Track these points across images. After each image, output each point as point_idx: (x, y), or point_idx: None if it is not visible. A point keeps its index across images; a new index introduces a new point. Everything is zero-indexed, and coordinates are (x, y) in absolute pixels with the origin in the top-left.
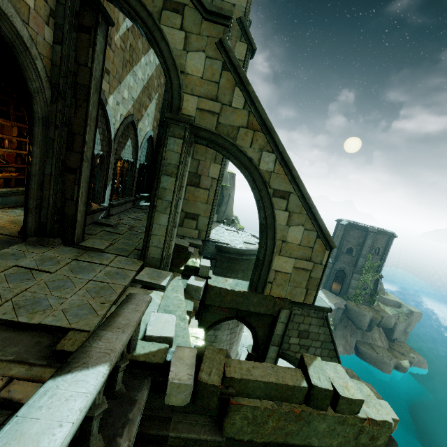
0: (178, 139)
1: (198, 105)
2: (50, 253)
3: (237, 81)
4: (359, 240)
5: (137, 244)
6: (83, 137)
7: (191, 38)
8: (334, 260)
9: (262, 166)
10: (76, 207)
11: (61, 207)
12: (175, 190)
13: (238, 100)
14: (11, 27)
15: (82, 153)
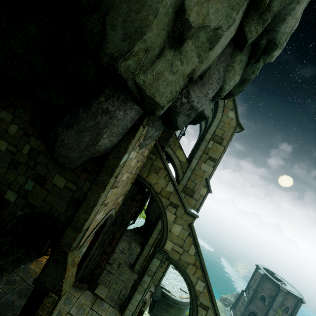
0: (158, 260)
1: (173, 247)
2: (82, 298)
3: (193, 242)
4: (272, 293)
5: (120, 290)
6: (117, 241)
7: (177, 218)
8: (250, 300)
9: (196, 287)
10: (101, 271)
11: (94, 268)
12: (149, 284)
13: (192, 250)
14: (111, 215)
15: (114, 248)
